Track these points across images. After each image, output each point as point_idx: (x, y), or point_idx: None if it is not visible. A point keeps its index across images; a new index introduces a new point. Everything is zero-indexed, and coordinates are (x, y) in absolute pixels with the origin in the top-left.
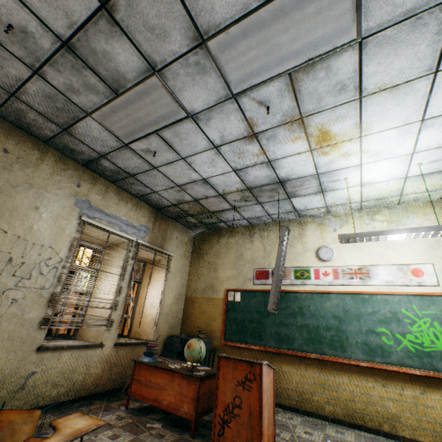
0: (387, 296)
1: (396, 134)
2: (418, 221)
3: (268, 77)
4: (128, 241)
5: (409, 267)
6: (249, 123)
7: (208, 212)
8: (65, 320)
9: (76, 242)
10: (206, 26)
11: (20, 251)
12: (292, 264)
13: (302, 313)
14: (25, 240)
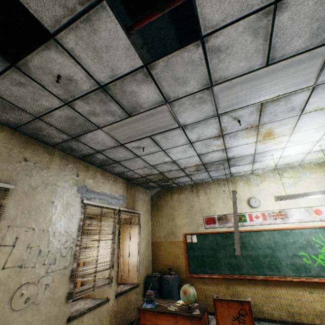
0: (301, 230)
1: (313, 131)
2: (313, 177)
3: (247, 104)
4: (113, 210)
5: (312, 209)
6: (221, 129)
7: (167, 179)
8: (83, 288)
9: (81, 222)
10: (217, 78)
11: (45, 242)
12: (231, 211)
13: (245, 247)
14: (48, 232)
